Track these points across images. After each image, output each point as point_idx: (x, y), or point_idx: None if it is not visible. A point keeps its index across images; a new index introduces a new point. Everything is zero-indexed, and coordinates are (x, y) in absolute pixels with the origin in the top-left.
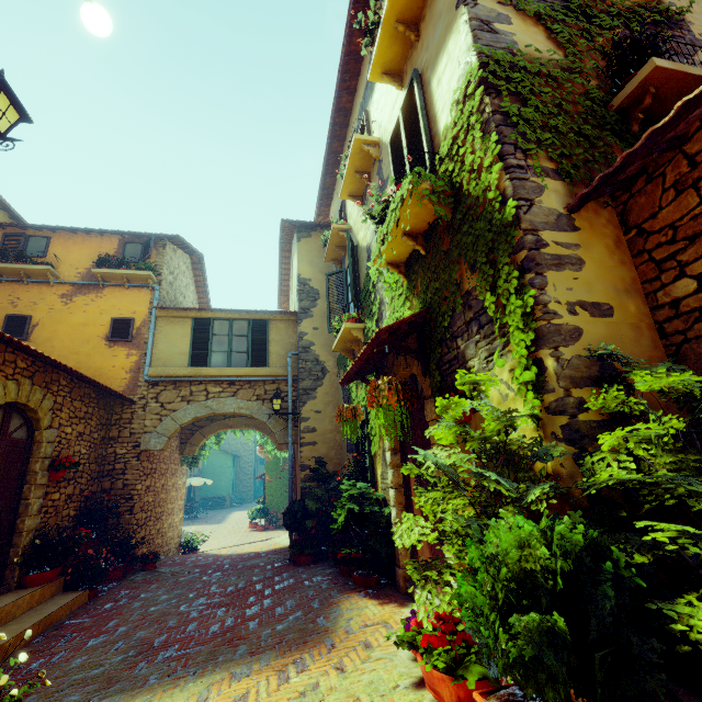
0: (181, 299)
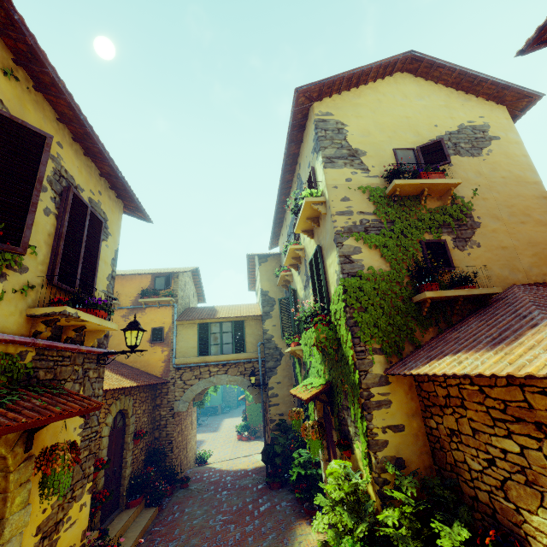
0: (187, 301)
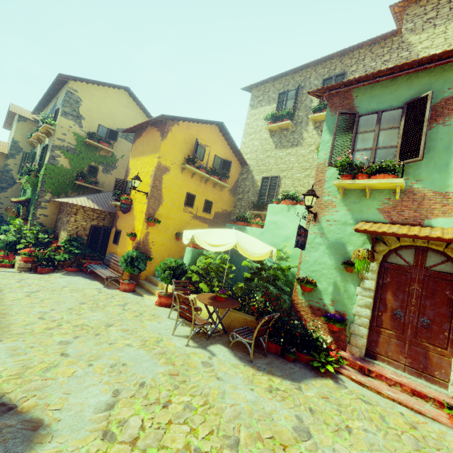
0: None
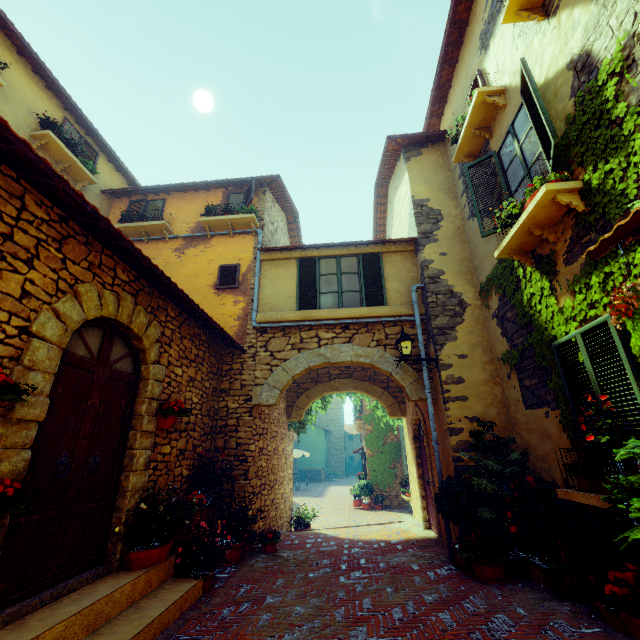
0: None
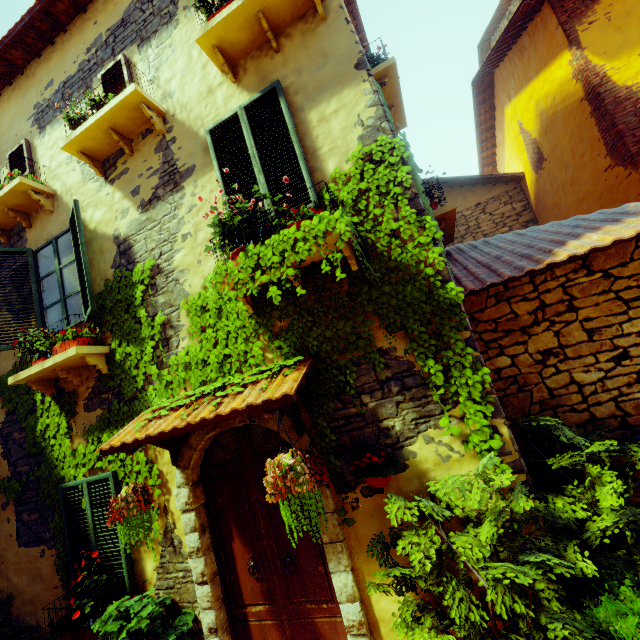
0: None
